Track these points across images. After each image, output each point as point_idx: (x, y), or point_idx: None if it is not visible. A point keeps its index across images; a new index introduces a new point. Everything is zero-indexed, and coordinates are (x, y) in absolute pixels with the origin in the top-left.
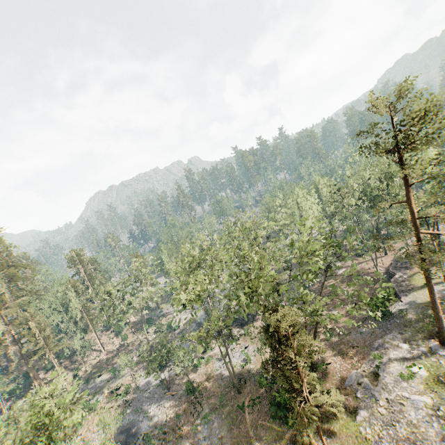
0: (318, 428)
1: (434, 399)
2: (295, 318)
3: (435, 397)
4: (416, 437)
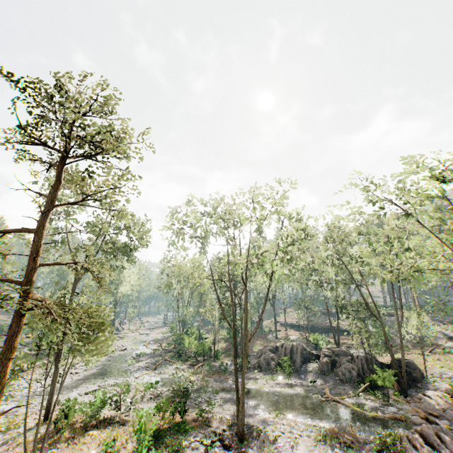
0: None
1: None
2: None
3: None
4: None
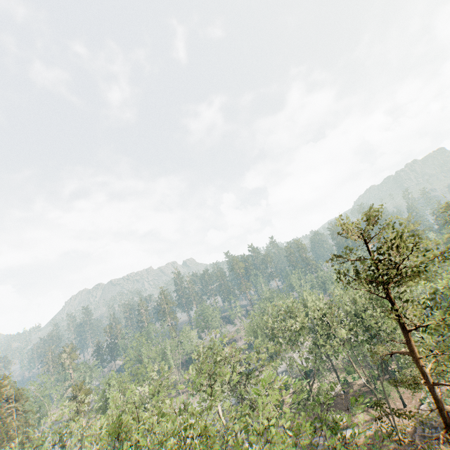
0: None
1: None
2: None
3: None
4: None
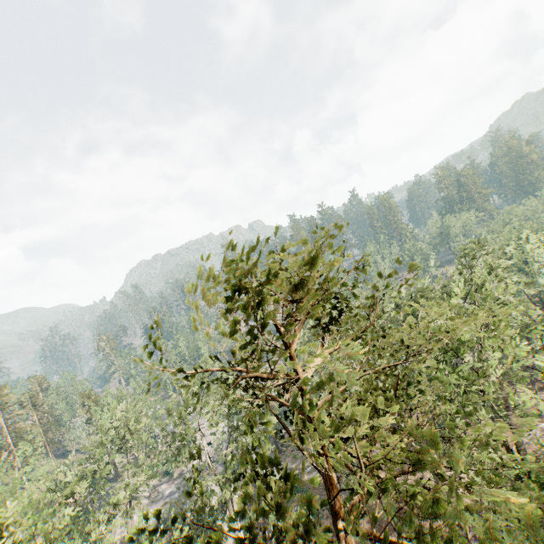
0: None
1: None
2: None
3: None
4: None
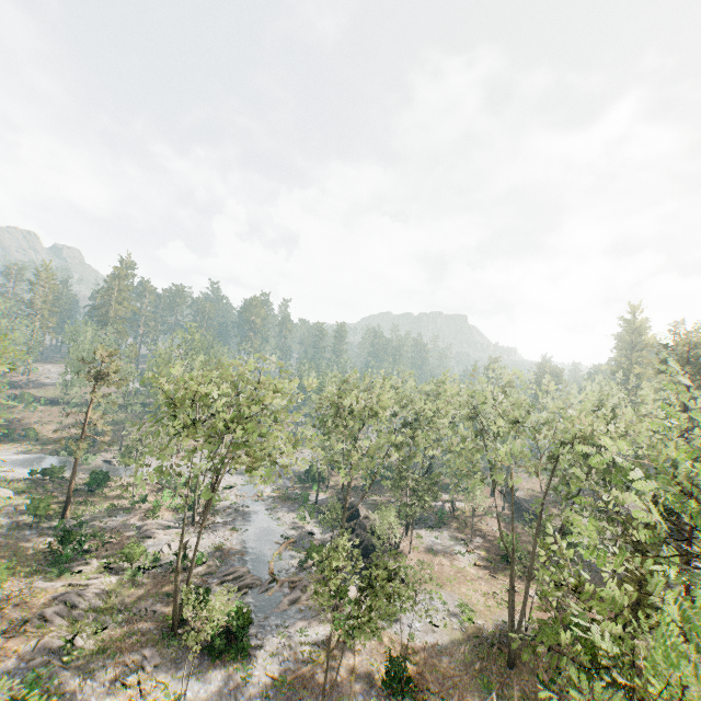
0: None
1: None
2: None
3: None
4: None
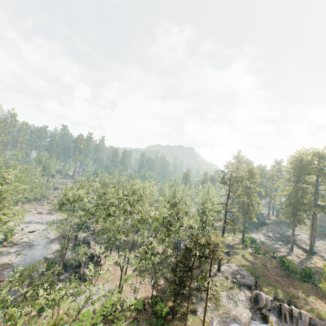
0: (206, 310)
1: (226, 292)
2: (214, 240)
3: (226, 291)
4: (227, 310)
